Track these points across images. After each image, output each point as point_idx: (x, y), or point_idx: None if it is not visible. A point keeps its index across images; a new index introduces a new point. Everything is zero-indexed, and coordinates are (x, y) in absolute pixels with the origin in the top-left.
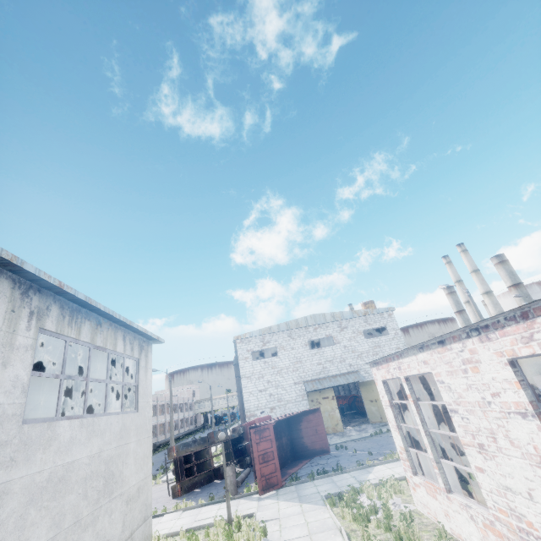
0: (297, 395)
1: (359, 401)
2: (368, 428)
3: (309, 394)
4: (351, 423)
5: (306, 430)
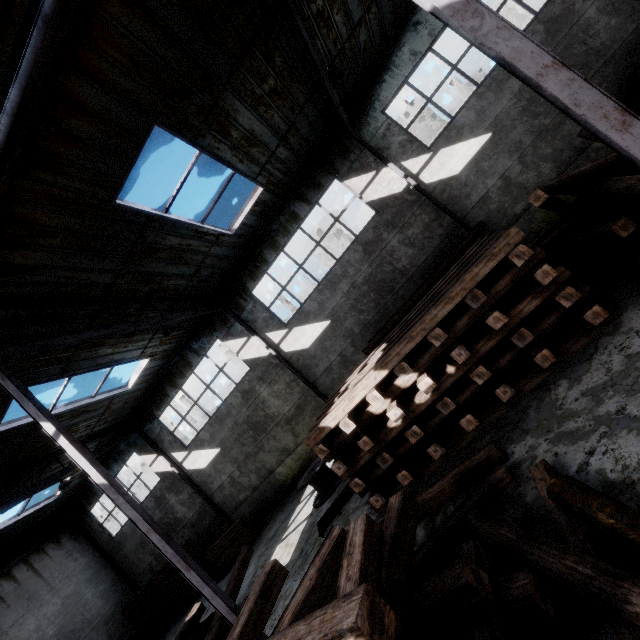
0: None
1: None
2: None
3: None
4: None
5: None
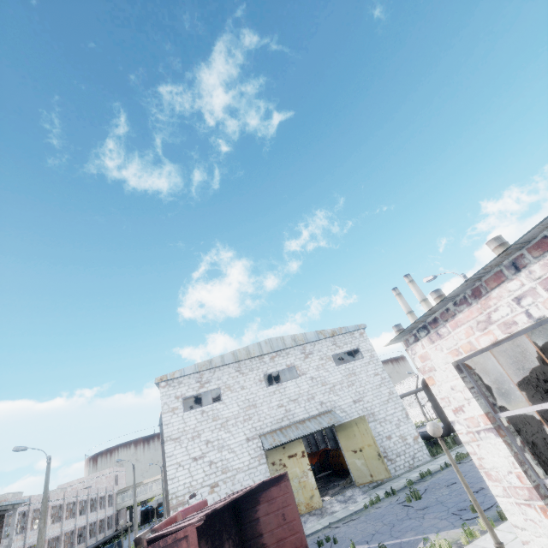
0: (252, 457)
1: (334, 455)
2: (355, 494)
3: (269, 453)
4: (328, 490)
5: (267, 519)
